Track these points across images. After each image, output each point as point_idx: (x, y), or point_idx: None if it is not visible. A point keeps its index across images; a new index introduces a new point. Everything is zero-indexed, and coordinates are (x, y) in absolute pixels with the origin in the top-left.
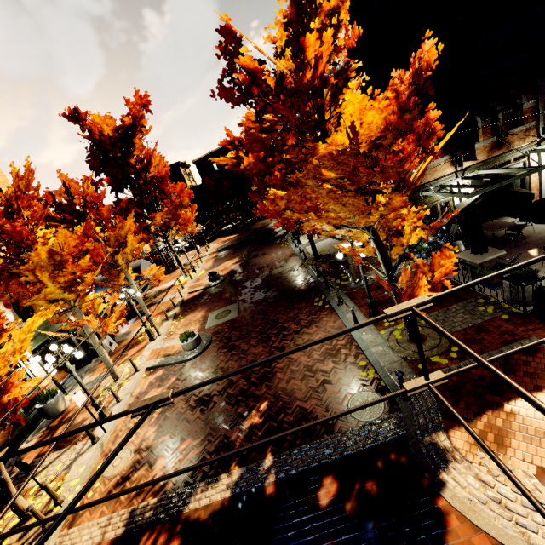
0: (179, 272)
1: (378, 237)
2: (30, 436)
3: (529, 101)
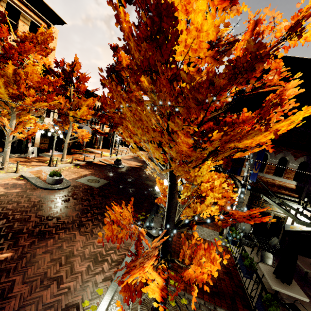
0: None
1: (174, 185)
2: None
3: None
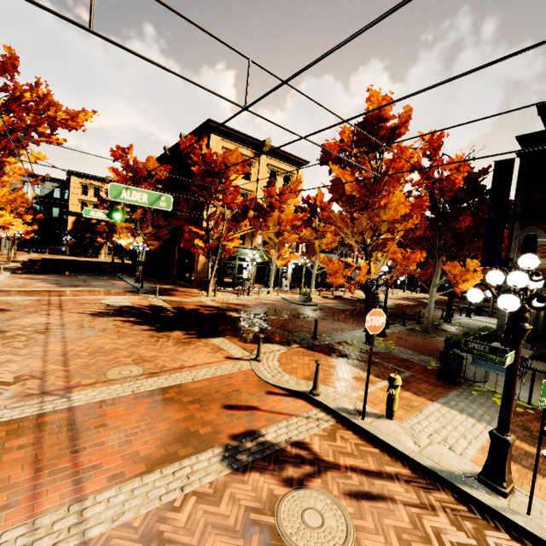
0: None
1: (366, 253)
2: (232, 288)
3: None
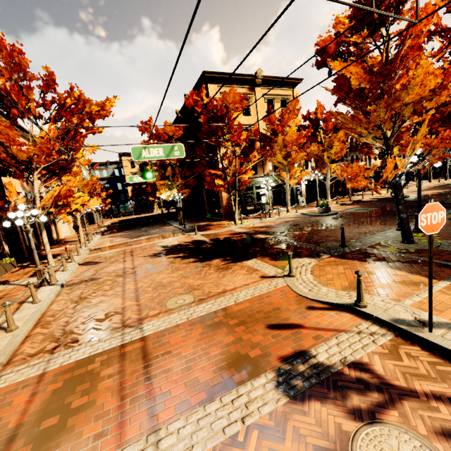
0: None
1: (388, 147)
2: (254, 214)
3: None
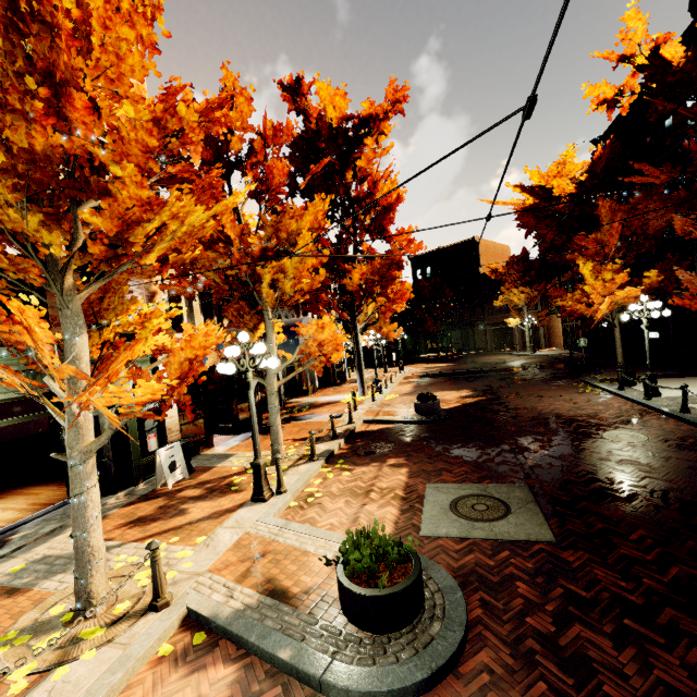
0: (349, 387)
1: None
2: None
3: None
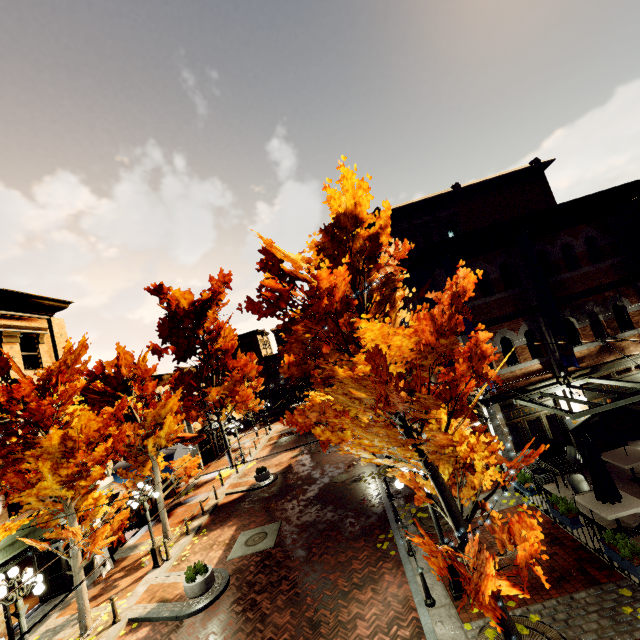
0: (226, 460)
1: (436, 472)
2: None
3: (633, 304)
